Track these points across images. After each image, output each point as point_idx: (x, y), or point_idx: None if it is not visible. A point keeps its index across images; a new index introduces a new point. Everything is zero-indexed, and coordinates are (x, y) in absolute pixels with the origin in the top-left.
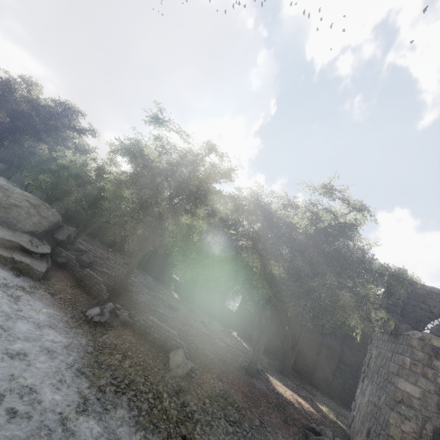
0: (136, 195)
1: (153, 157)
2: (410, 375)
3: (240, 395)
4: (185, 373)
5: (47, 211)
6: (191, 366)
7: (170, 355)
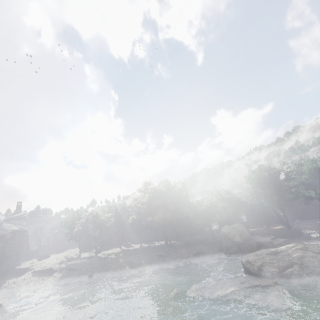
0: (274, 195)
1: (278, 179)
2: None
3: None
4: None
5: (242, 225)
6: None
7: None
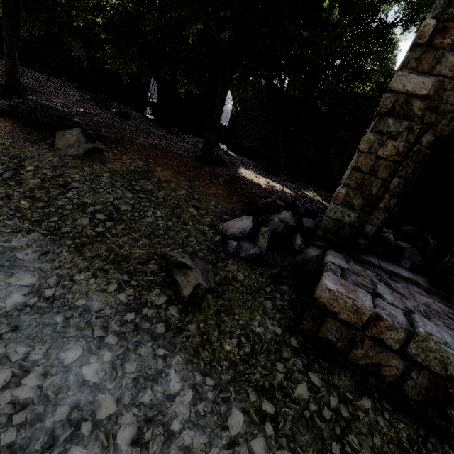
0: None
1: None
2: (423, 58)
3: (170, 173)
4: (82, 153)
5: None
6: (96, 147)
7: (56, 134)
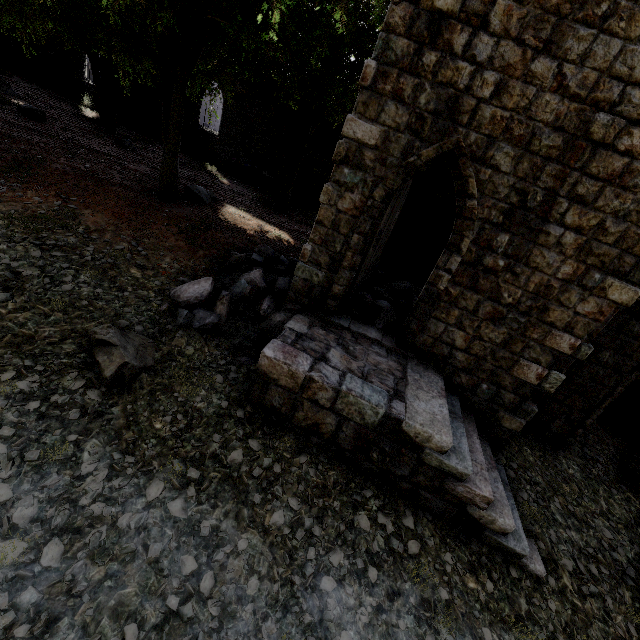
0: None
1: None
2: (370, 104)
3: (106, 218)
4: None
5: None
6: None
7: None
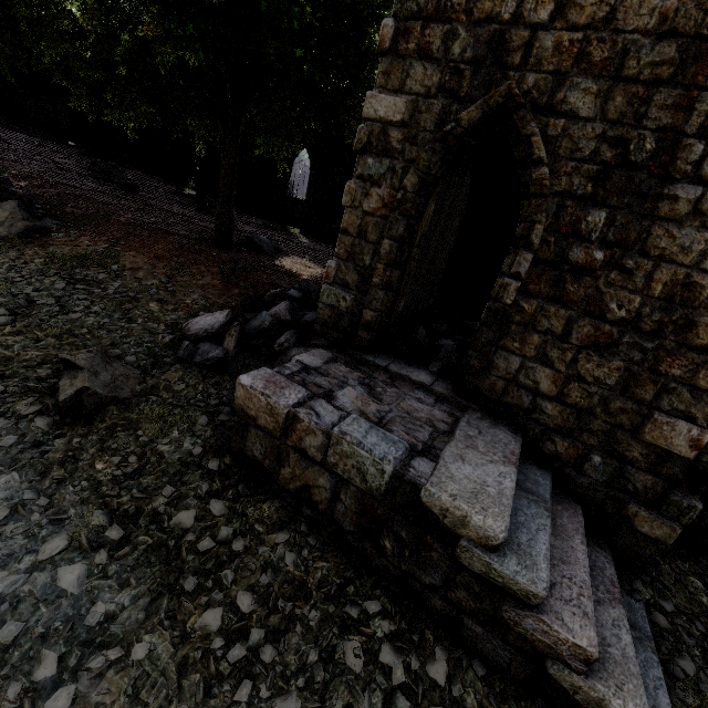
0: None
1: None
2: (391, 72)
3: (147, 258)
4: (15, 234)
5: None
6: (40, 225)
7: None
